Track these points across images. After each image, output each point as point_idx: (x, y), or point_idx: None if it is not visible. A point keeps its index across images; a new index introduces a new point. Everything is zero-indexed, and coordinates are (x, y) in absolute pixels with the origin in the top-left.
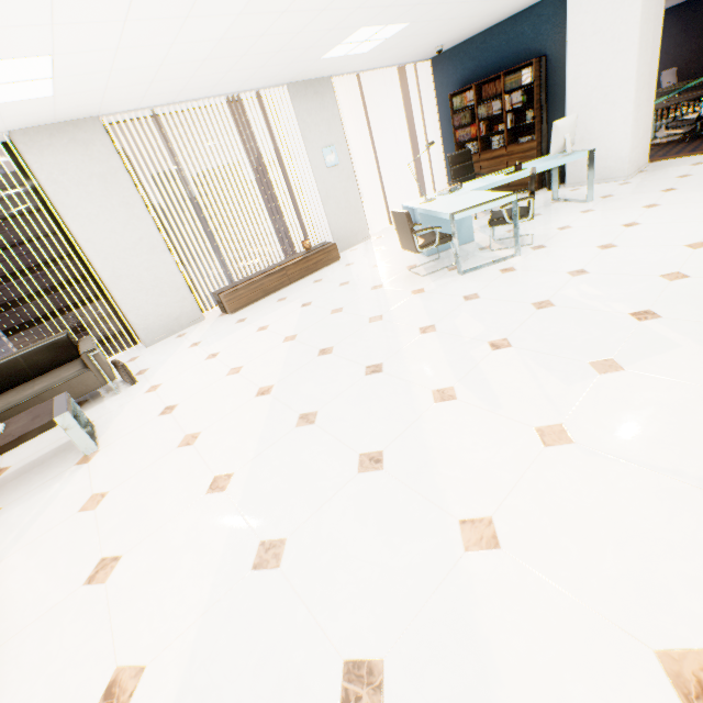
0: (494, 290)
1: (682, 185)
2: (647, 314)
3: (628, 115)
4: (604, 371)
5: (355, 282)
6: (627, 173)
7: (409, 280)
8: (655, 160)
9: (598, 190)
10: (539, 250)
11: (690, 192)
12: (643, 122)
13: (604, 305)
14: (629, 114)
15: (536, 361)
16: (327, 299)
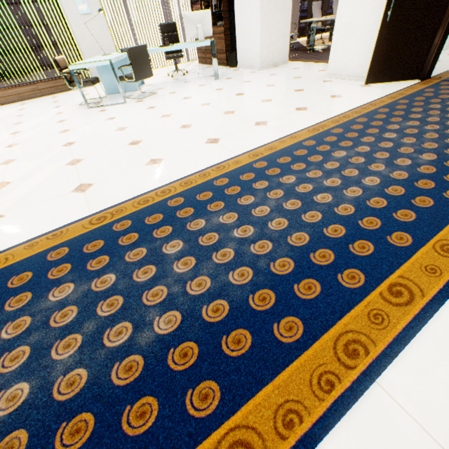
0: (74, 120)
1: (258, 80)
2: (70, 144)
3: (258, 20)
4: (2, 164)
5: (59, 102)
6: (260, 65)
7: (72, 106)
8: (297, 61)
9: (237, 73)
10: (135, 103)
11: (246, 85)
12: (276, 28)
13: (74, 137)
14: (259, 19)
15: (0, 155)
16: (32, 108)
